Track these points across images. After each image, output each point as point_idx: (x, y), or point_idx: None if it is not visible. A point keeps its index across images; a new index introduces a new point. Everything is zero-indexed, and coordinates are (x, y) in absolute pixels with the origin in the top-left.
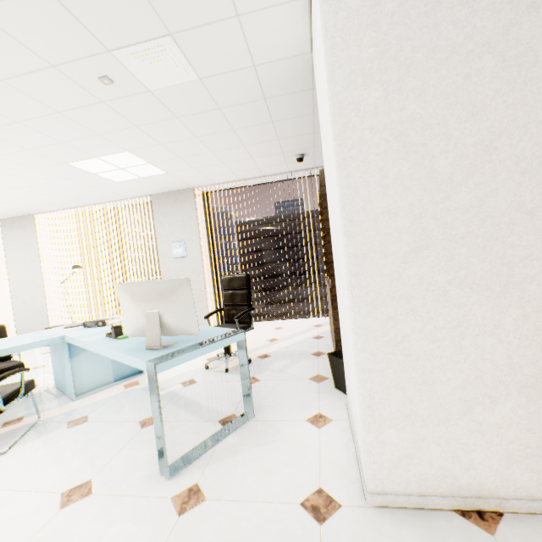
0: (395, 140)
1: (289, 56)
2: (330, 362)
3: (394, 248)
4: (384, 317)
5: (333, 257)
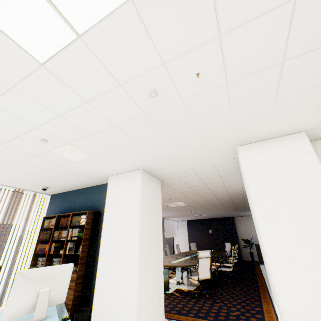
0: (147, 224)
1: (104, 173)
2: (76, 318)
3: (146, 252)
4: (143, 273)
5: (101, 253)
